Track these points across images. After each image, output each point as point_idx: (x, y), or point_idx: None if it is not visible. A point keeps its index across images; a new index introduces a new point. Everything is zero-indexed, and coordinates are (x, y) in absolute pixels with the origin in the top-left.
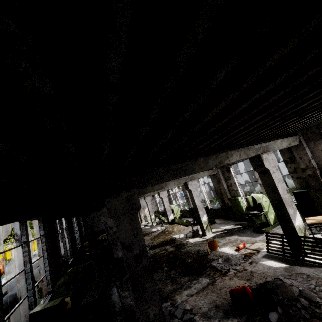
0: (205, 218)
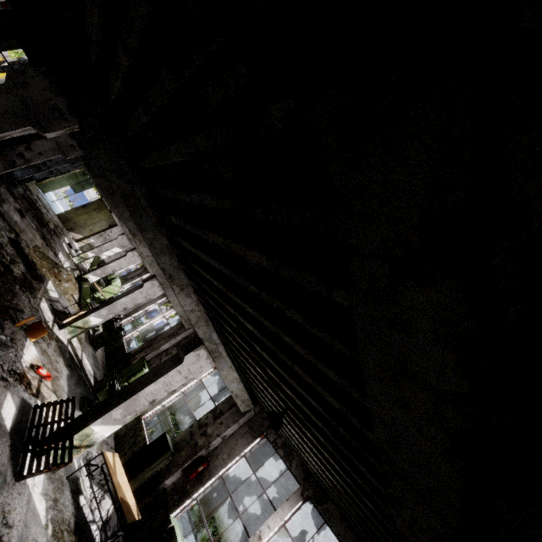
0: (95, 320)
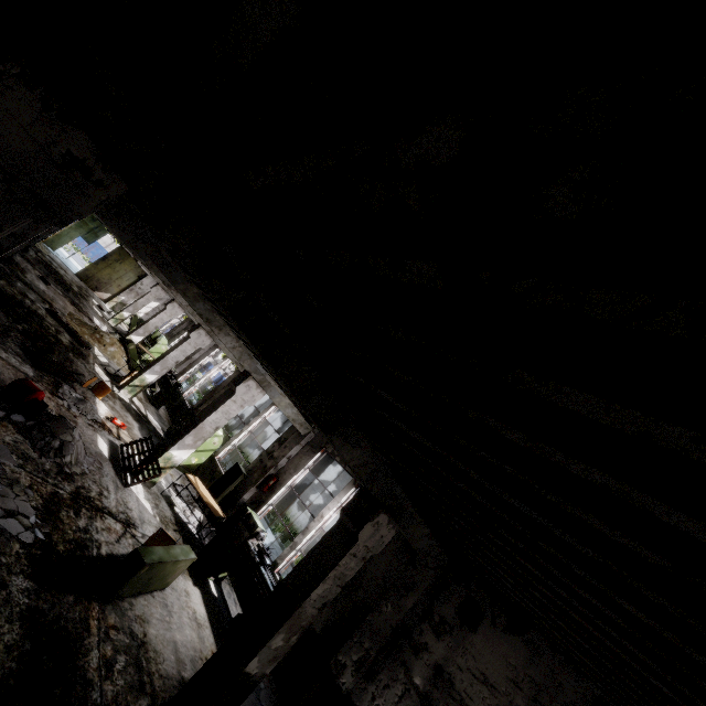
0: (151, 378)
